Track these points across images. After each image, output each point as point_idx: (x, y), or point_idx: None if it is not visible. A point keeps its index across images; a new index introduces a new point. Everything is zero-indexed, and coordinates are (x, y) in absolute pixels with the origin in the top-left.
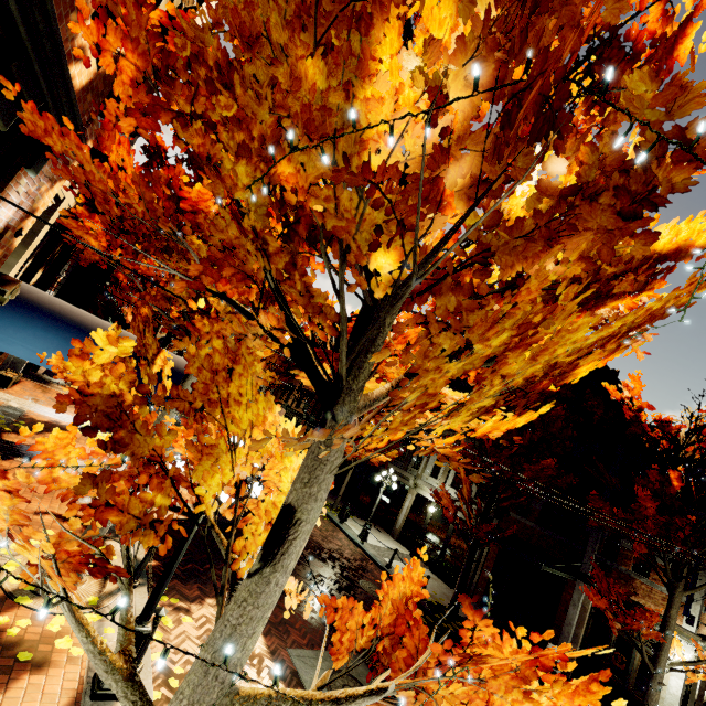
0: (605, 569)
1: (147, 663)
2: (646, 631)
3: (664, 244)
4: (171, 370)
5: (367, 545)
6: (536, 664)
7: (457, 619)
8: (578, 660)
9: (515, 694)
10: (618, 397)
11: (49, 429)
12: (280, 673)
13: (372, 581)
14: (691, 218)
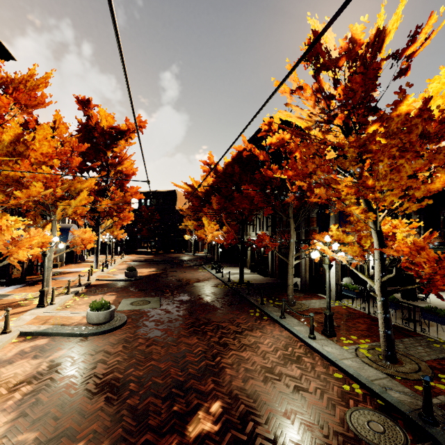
0: (308, 232)
1: (59, 303)
2: (270, 245)
3: (12, 138)
4: (60, 229)
5: (220, 273)
6: (0, 229)
7: (243, 283)
8: (309, 280)
9: (3, 236)
10: (241, 149)
11: (69, 273)
12: (113, 303)
13: (204, 282)
14: (7, 131)
